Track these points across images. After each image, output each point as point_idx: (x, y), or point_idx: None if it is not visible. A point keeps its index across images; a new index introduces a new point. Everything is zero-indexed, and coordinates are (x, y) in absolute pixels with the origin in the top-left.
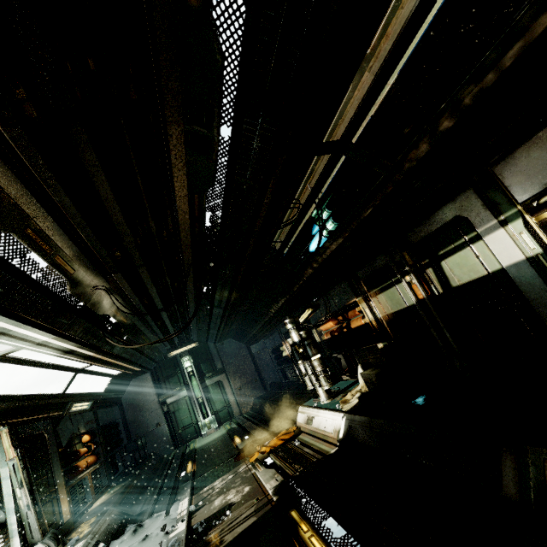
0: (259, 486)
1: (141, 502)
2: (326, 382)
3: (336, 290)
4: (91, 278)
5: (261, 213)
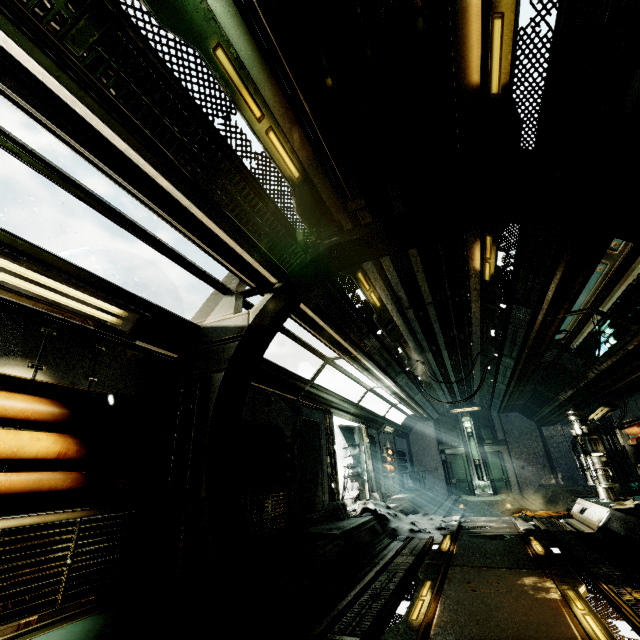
0: (514, 526)
1: (424, 510)
2: (604, 481)
3: (639, 395)
4: (416, 356)
5: (530, 338)
